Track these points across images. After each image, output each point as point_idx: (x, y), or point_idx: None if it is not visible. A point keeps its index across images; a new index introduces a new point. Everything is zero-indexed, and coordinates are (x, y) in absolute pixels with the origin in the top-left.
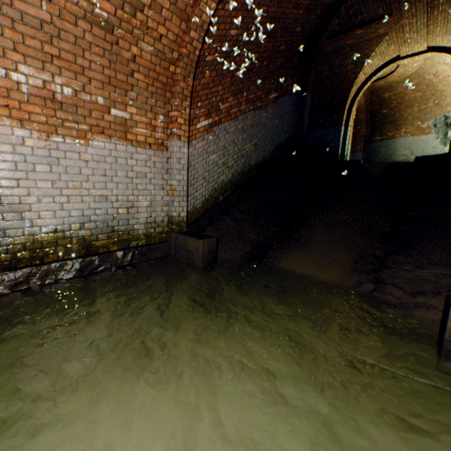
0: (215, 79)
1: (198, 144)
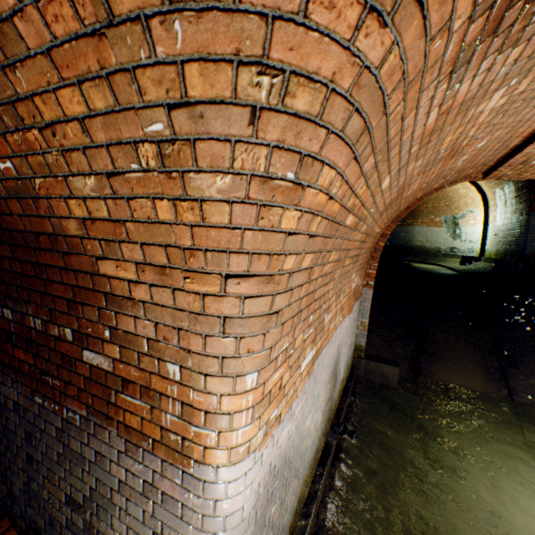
0: None
1: None
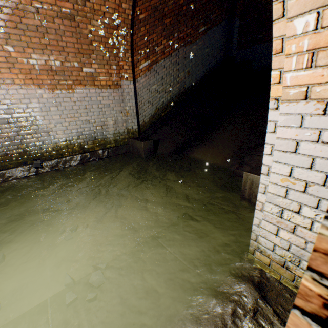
0: (150, 30)
1: (142, 80)
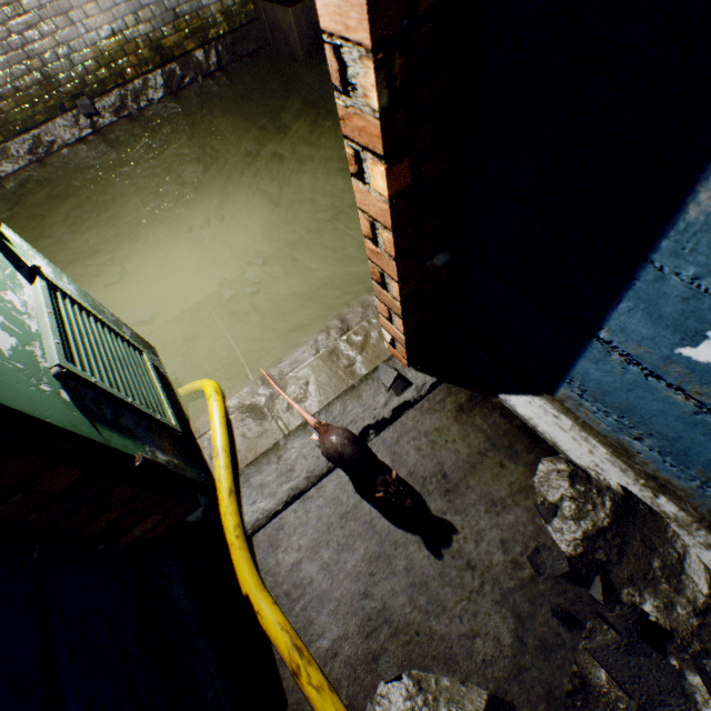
0: None
1: None
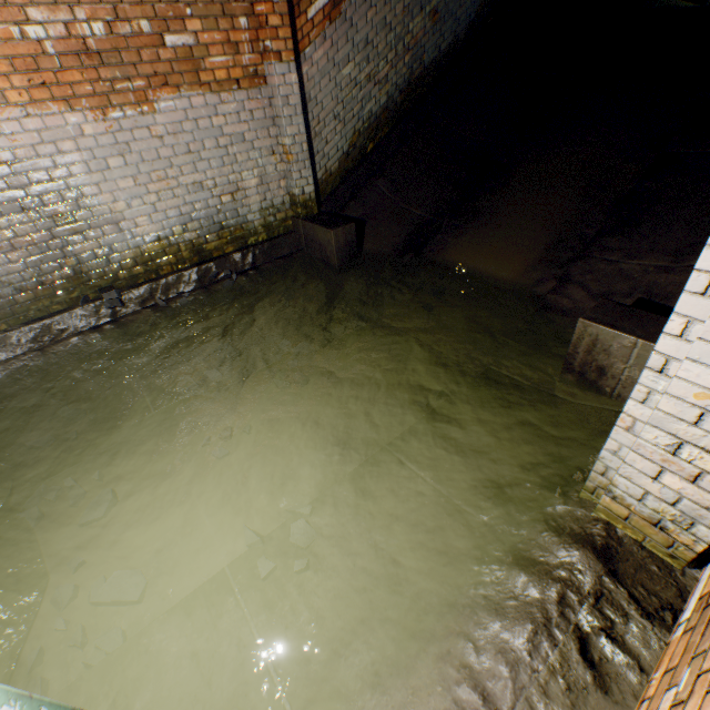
0: None
1: (316, 54)
